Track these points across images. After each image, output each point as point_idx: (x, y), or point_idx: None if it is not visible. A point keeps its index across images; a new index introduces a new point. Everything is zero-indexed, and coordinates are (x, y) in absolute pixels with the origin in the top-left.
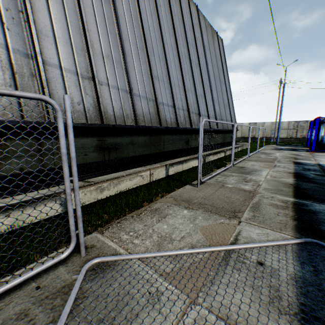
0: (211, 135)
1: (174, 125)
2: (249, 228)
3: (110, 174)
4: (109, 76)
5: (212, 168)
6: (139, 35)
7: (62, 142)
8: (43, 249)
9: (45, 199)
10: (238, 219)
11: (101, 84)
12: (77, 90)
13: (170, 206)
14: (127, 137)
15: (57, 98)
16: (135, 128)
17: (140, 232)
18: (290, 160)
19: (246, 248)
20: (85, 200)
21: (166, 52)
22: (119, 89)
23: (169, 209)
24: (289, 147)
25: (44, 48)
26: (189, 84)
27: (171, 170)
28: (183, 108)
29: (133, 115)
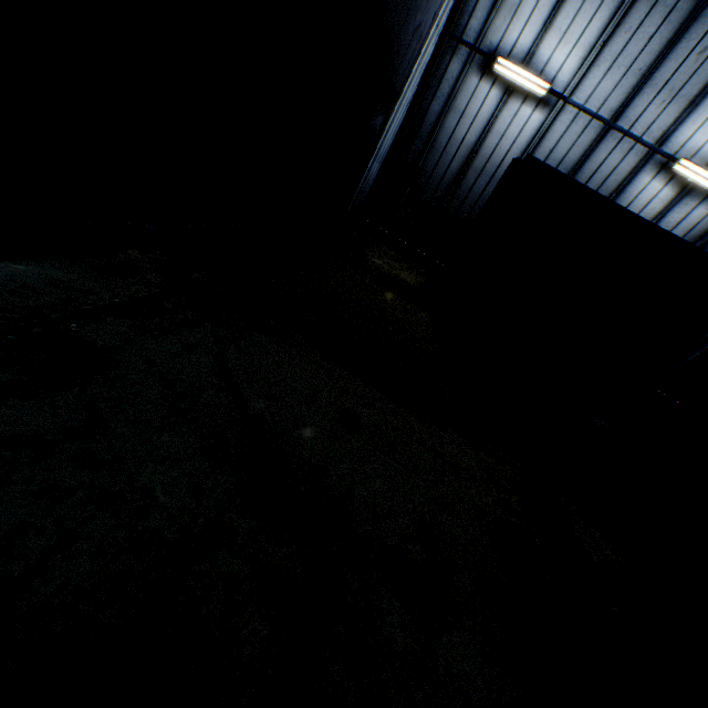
0: None
1: None
2: None
3: None
4: None
5: None
6: None
7: None
8: None
9: None
10: None
11: None
12: None
13: None
14: None
15: None
16: None
17: None
18: None
19: None
20: None
21: None
22: None
23: None
24: None
25: None
26: None
27: None
28: None
29: None
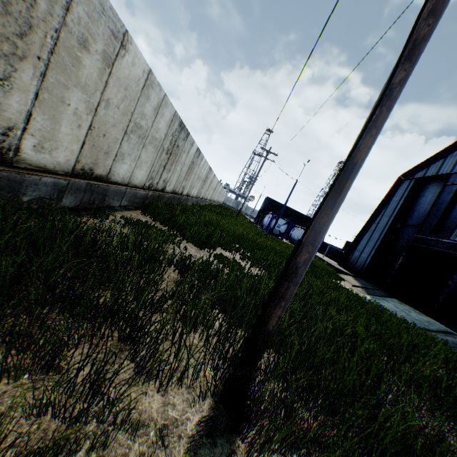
0: None
1: None
2: None
3: None
4: None
5: None
6: None
7: None
8: None
9: None
10: None
11: None
12: None
13: None
14: None
15: None
16: None
17: None
18: None
19: None
20: None
21: None
22: None
23: None
24: None
25: None
26: None
27: None
28: None
29: None
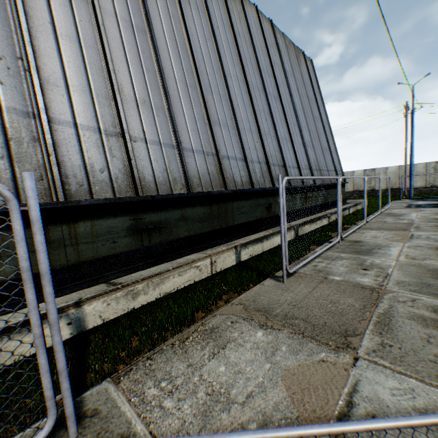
0: (305, 194)
1: (247, 186)
2: (373, 374)
3: (150, 269)
4: (146, 128)
5: (308, 246)
6: (189, 69)
7: (20, 251)
8: (19, 416)
9: (45, 318)
10: (352, 352)
11: (134, 140)
12: (99, 153)
13: (236, 322)
14: (176, 210)
15: (69, 166)
16: (187, 197)
17: (178, 380)
18: (436, 224)
19: (370, 429)
20: (109, 314)
21: (229, 86)
22: (162, 144)
23: (234, 330)
24: (431, 202)
25: (52, 101)
26: (267, 126)
27: (245, 253)
28: (259, 160)
29: (183, 178)
